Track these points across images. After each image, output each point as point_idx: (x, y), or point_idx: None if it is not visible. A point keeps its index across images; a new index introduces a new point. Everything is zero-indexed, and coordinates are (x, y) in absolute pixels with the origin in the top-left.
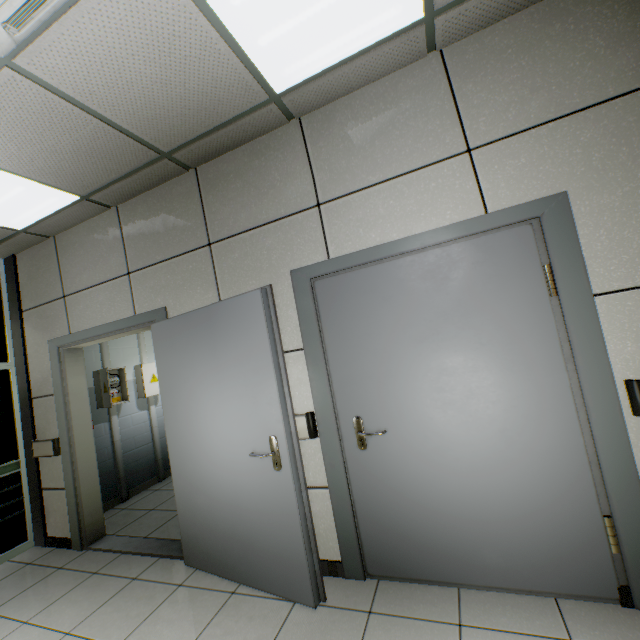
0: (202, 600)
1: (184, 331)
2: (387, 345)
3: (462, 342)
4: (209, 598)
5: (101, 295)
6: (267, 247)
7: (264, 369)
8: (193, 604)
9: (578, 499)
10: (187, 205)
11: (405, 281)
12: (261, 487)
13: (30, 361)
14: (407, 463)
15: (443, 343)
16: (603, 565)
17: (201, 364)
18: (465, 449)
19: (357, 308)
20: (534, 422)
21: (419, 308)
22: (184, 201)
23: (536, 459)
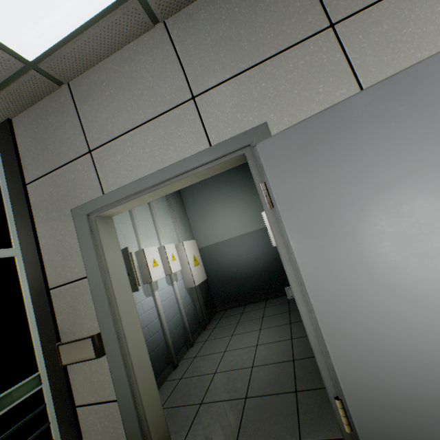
0: None
1: (339, 129)
2: None
3: None
4: None
5: (149, 135)
6: None
7: None
8: None
9: None
10: None
11: None
12: None
13: (42, 243)
14: None
15: None
16: None
17: (392, 166)
18: None
19: None
20: None
21: None
22: None
23: None
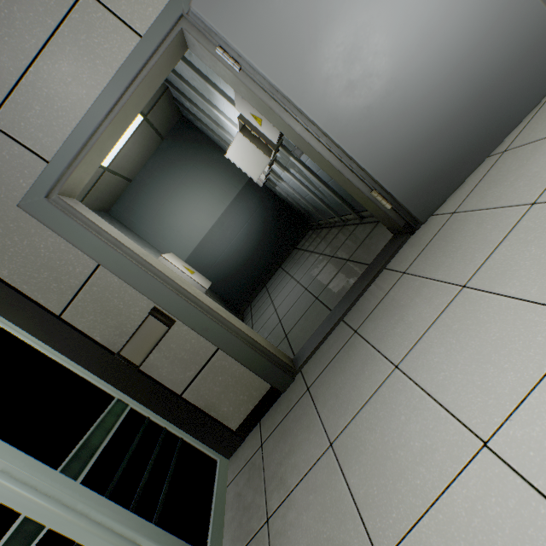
0: (498, 172)
1: None
2: None
3: None
4: (499, 167)
5: (60, 61)
6: None
7: None
8: (500, 176)
9: None
10: None
11: None
12: (471, 12)
13: (5, 275)
14: None
15: None
16: None
17: None
18: None
19: None
20: None
21: None
22: None
23: None
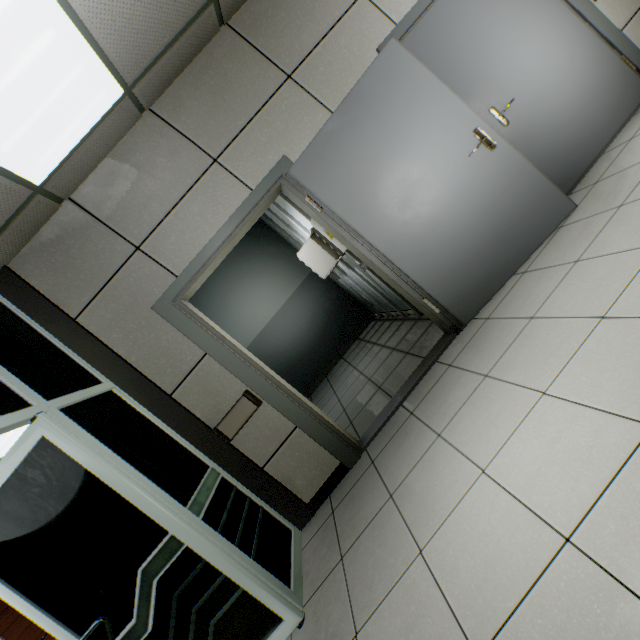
0: (518, 289)
1: (335, 138)
2: (473, 52)
3: (508, 21)
4: (519, 285)
5: (193, 206)
6: (344, 47)
7: (435, 92)
8: (518, 292)
9: (607, 59)
10: (240, 59)
11: (455, 7)
12: (489, 177)
13: (134, 361)
14: (533, 111)
15: (500, 28)
16: (635, 80)
17: (373, 147)
18: (552, 77)
19: (440, 43)
20: (567, 37)
21: (474, 17)
22: (234, 58)
23: (580, 54)
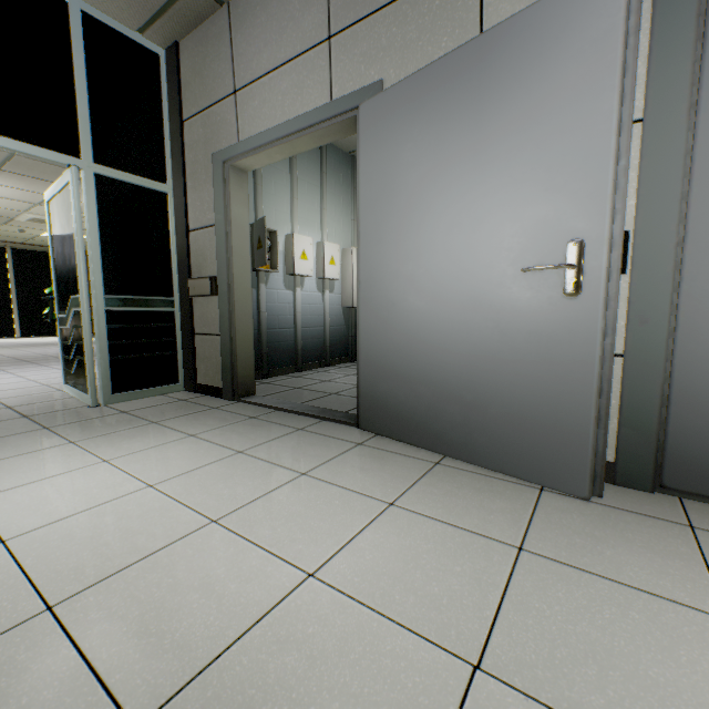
0: (396, 461)
1: (420, 98)
2: None
3: None
4: (405, 461)
5: (284, 81)
6: None
7: (589, 121)
8: (385, 462)
9: None
10: None
11: None
12: (523, 326)
13: (189, 186)
14: None
15: None
16: None
17: (444, 146)
18: None
19: None
20: None
21: None
22: None
23: None
